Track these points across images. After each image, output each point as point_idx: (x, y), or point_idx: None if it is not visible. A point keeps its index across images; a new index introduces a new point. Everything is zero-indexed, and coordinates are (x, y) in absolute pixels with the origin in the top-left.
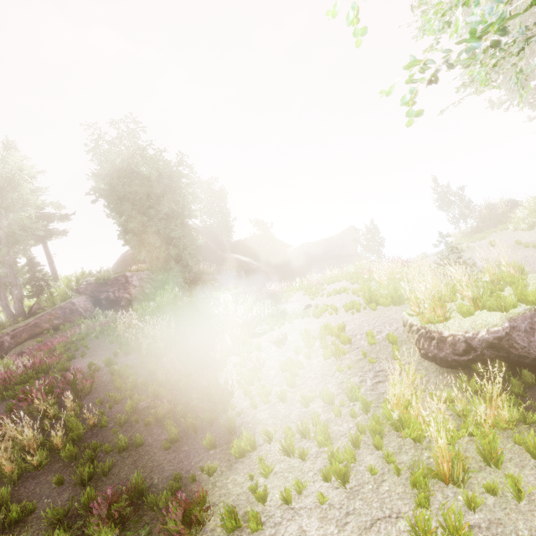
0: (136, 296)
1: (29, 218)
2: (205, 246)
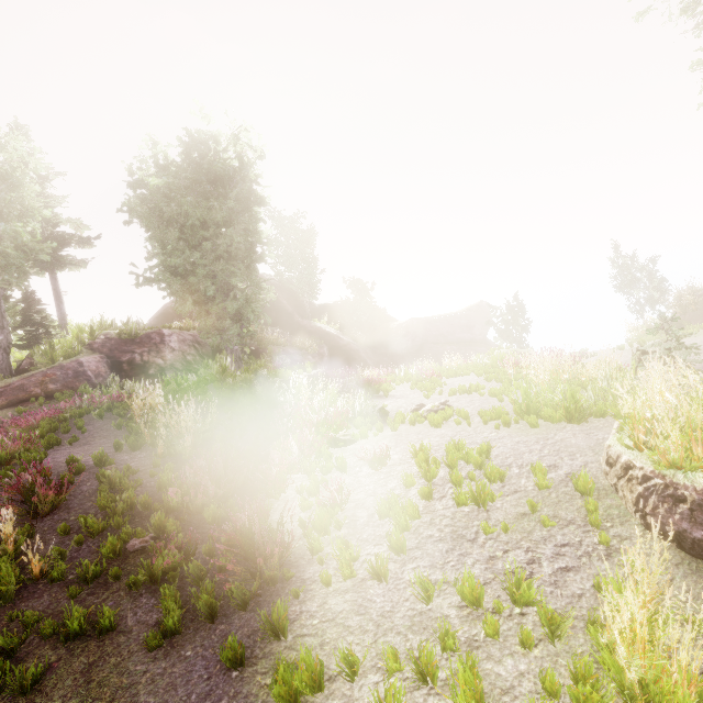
0: (172, 364)
1: (33, 235)
2: (278, 307)
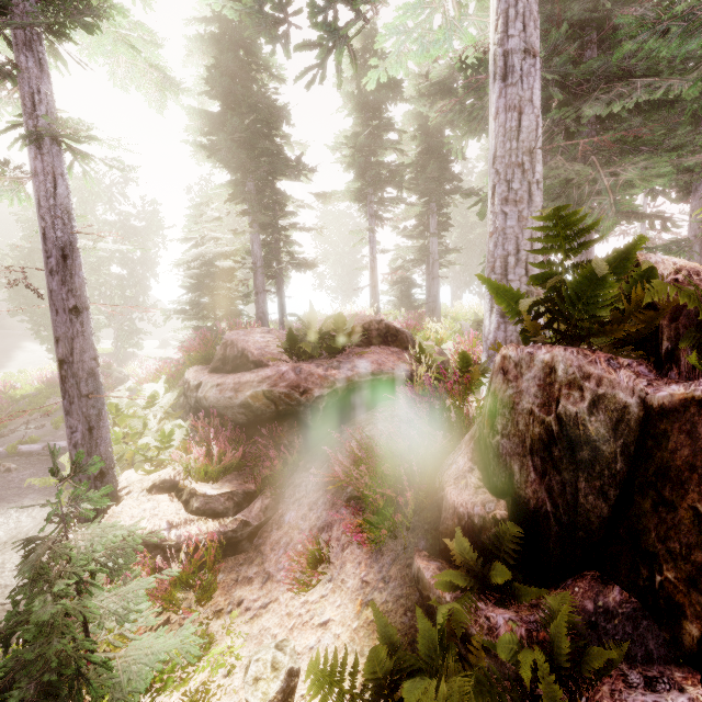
0: None
1: None
2: None
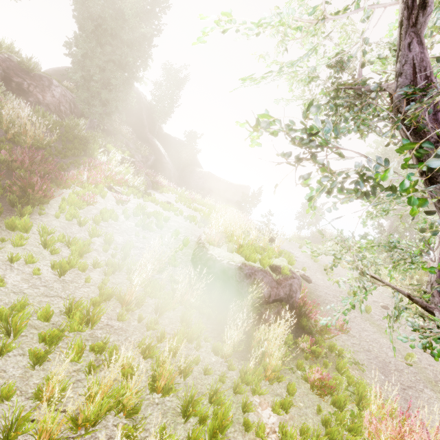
0: (48, 104)
1: None
2: (139, 117)
